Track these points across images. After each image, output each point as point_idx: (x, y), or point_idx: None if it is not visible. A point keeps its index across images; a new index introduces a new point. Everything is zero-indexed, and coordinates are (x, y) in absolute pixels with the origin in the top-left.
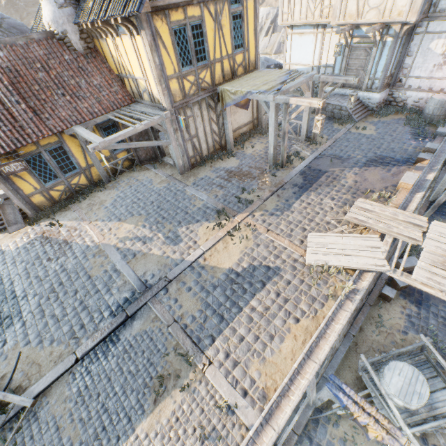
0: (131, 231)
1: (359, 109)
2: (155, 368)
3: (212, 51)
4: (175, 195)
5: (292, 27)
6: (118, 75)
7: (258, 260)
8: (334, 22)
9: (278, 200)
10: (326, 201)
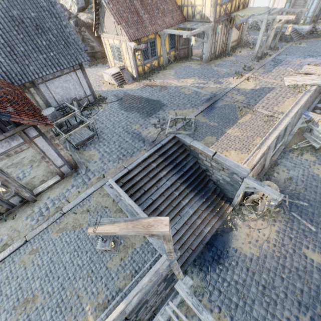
0: (194, 81)
1: (296, 35)
2: (235, 111)
3: None
4: (208, 70)
5: None
6: (179, 6)
7: (263, 86)
8: None
9: (264, 69)
10: (288, 69)
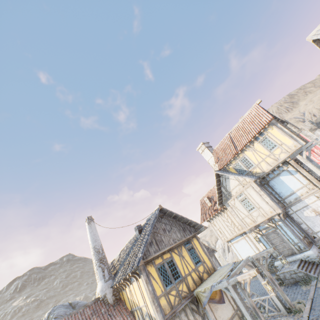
0: None
1: (308, 266)
2: None
3: (182, 270)
4: None
5: (229, 241)
6: (131, 311)
7: None
8: (245, 229)
9: None
10: None
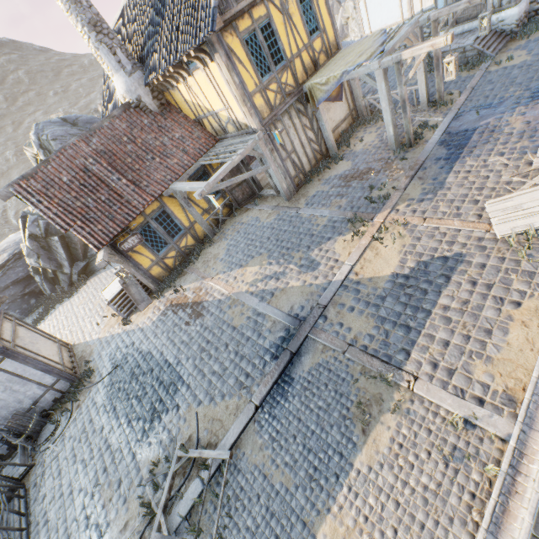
0: (258, 273)
1: (491, 40)
2: (348, 398)
3: (287, 47)
4: (291, 222)
5: None
6: (195, 120)
7: (427, 254)
8: None
9: (422, 183)
10: (493, 160)
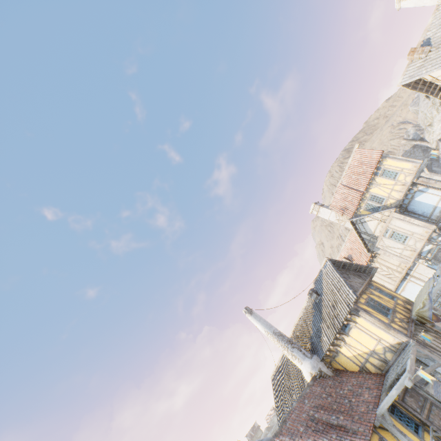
0: None
1: None
2: None
3: (387, 305)
4: None
5: None
6: (359, 369)
7: None
8: (409, 264)
9: None
10: None
